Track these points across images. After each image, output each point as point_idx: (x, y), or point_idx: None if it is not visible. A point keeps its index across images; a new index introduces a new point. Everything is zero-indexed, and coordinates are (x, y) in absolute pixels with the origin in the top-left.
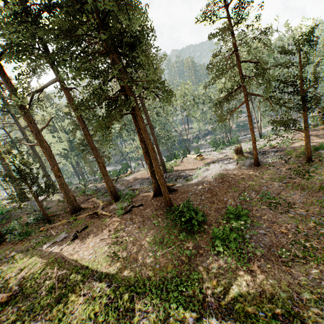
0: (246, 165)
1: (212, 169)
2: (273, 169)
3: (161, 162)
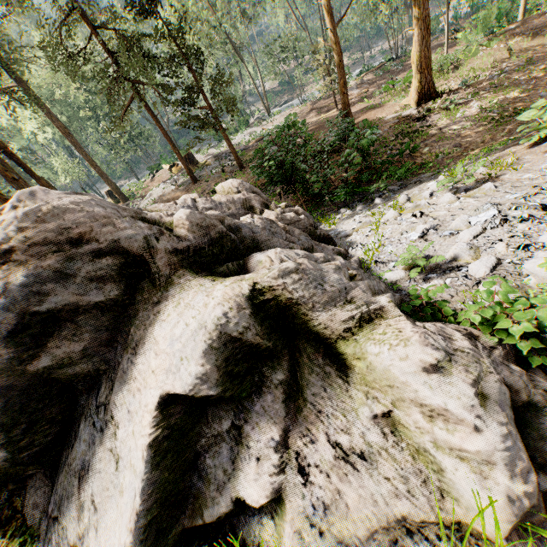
0: (187, 183)
1: (154, 195)
2: (204, 187)
3: (112, 189)
